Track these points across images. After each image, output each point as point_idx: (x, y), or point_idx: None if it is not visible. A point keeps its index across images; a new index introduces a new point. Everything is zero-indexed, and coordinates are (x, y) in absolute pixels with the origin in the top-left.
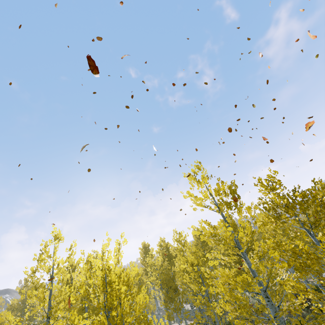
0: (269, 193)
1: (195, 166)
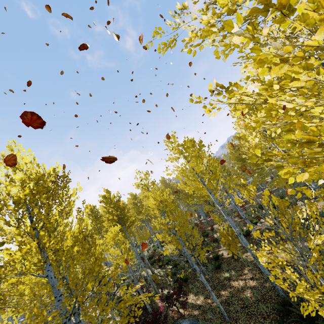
0: (31, 182)
1: (7, 146)
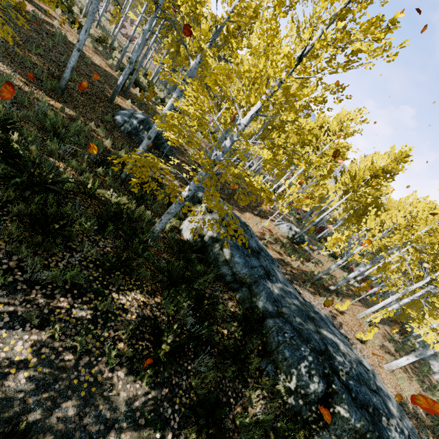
0: None
1: None
